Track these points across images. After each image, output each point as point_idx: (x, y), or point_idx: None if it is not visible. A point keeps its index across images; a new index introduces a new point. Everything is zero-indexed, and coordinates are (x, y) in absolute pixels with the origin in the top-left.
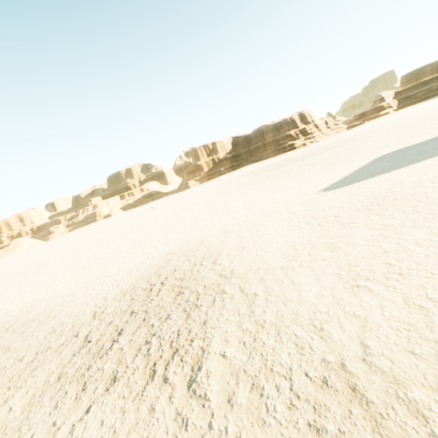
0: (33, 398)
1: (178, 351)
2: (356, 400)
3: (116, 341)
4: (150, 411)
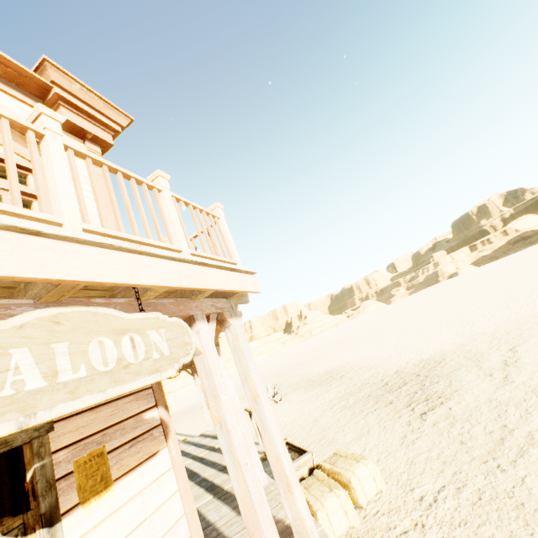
0: (356, 400)
1: (428, 400)
2: (496, 442)
3: (400, 387)
4: (398, 417)
